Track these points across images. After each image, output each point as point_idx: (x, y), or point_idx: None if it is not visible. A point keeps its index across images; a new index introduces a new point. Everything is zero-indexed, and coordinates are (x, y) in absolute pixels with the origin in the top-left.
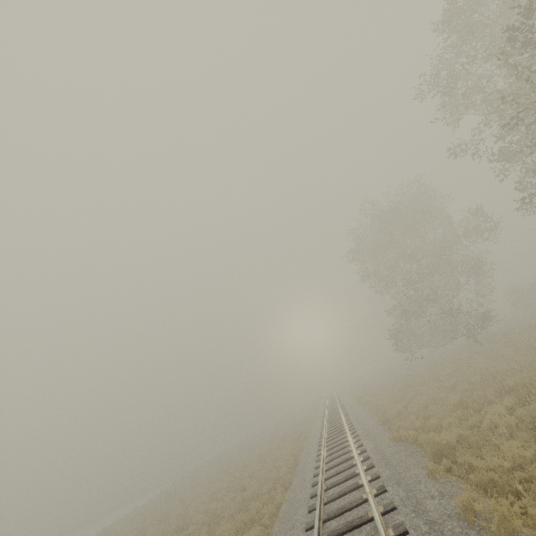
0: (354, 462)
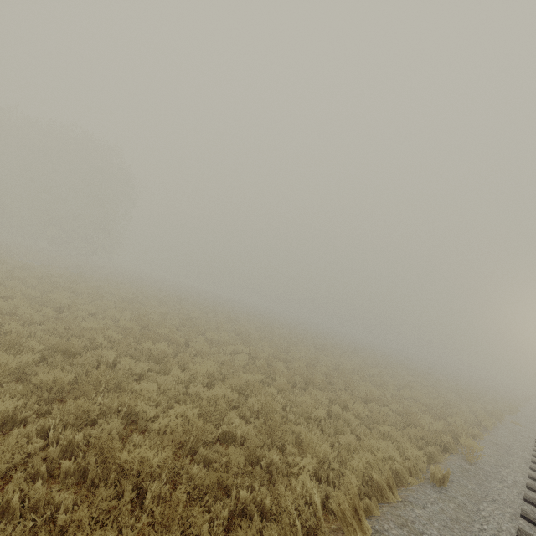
0: None
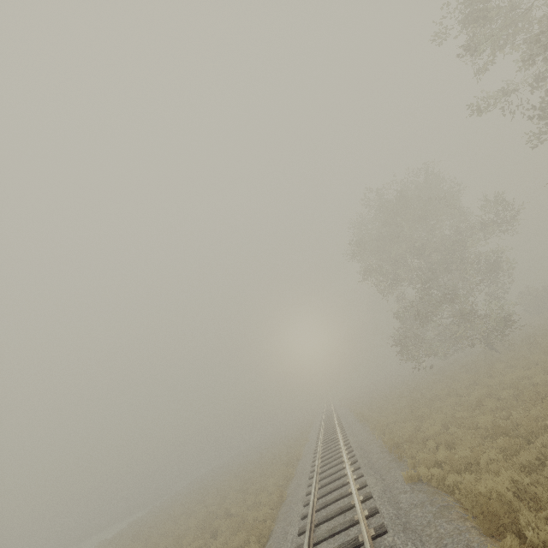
0: (356, 518)
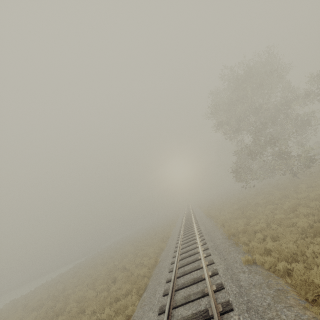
0: (206, 290)
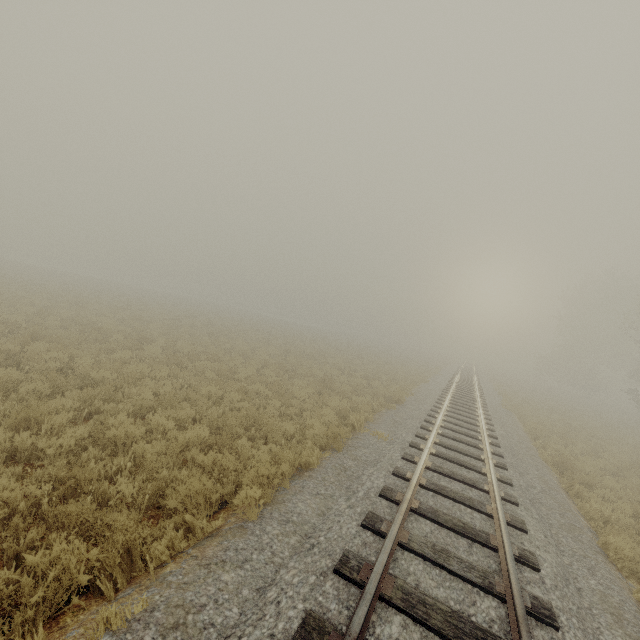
0: (473, 376)
